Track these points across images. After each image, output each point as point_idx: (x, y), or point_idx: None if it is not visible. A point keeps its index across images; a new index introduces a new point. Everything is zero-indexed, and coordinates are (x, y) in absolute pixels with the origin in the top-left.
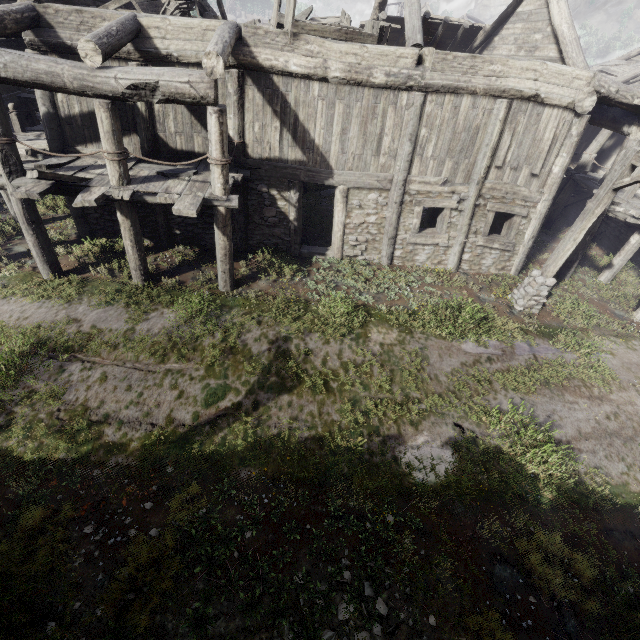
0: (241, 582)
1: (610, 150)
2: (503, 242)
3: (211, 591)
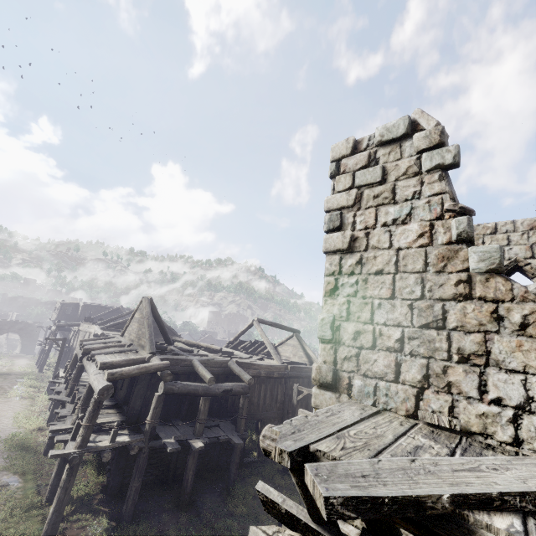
0: None
1: None
2: None
3: None
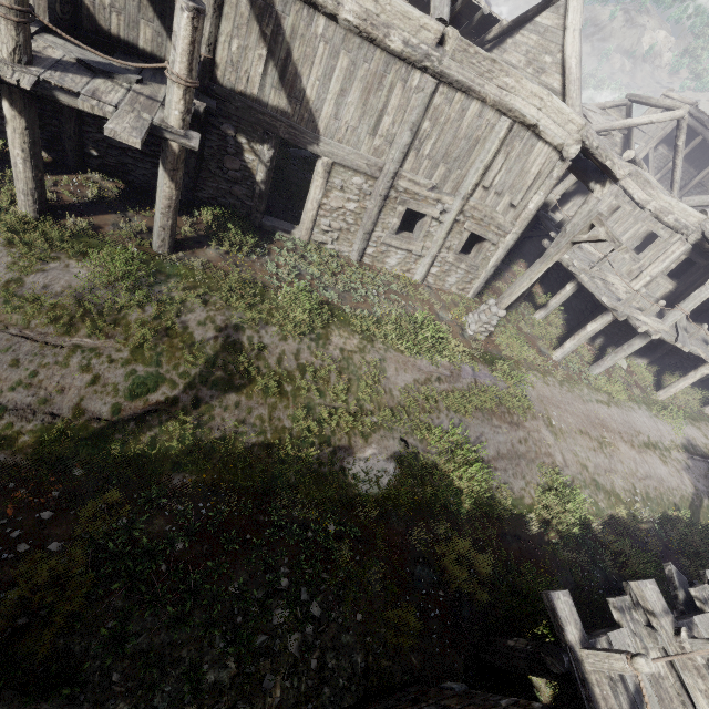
0: (169, 596)
1: (570, 195)
2: (470, 264)
3: (132, 608)
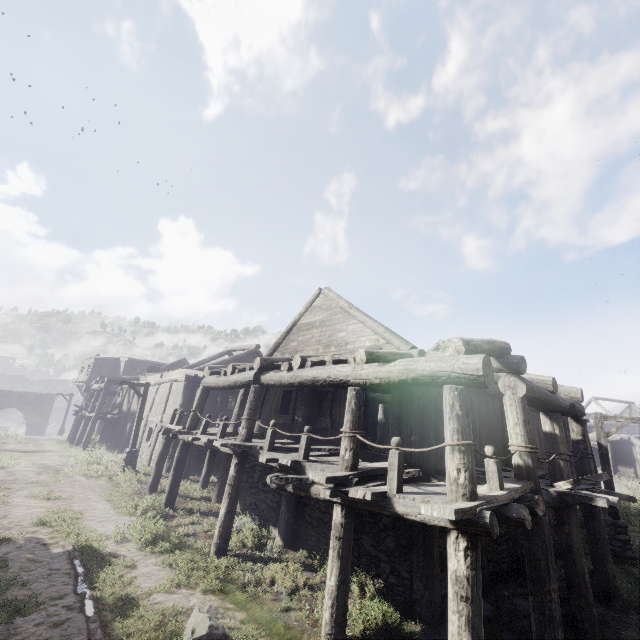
0: None
1: None
2: None
3: None
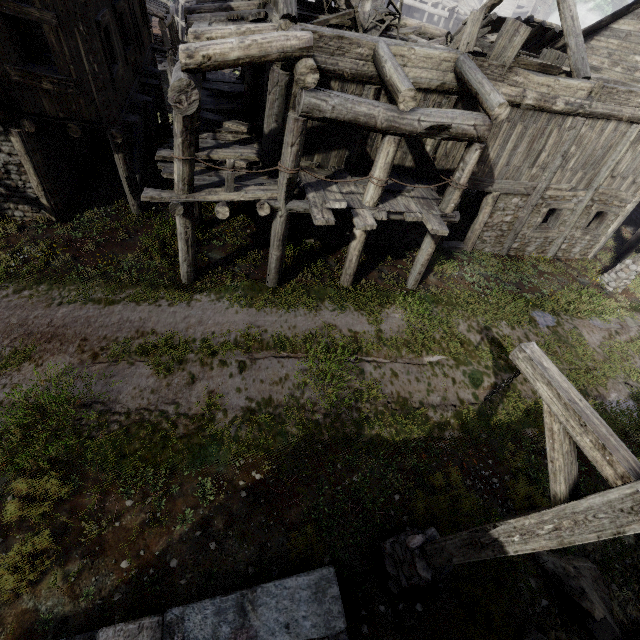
0: None
1: None
2: (593, 234)
3: None
